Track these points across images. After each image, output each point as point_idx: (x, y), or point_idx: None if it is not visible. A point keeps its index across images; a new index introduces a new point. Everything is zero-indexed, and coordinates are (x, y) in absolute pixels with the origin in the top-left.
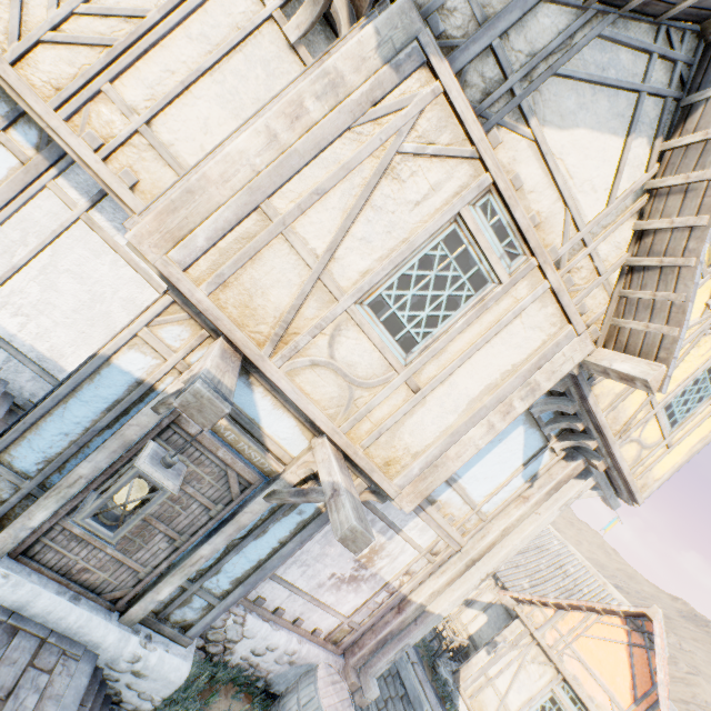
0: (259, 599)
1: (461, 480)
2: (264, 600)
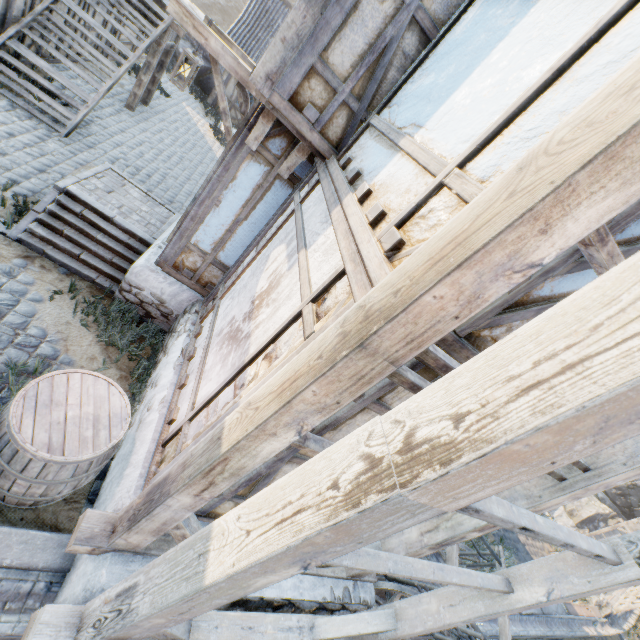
0: (200, 326)
1: (423, 131)
2: (200, 330)
